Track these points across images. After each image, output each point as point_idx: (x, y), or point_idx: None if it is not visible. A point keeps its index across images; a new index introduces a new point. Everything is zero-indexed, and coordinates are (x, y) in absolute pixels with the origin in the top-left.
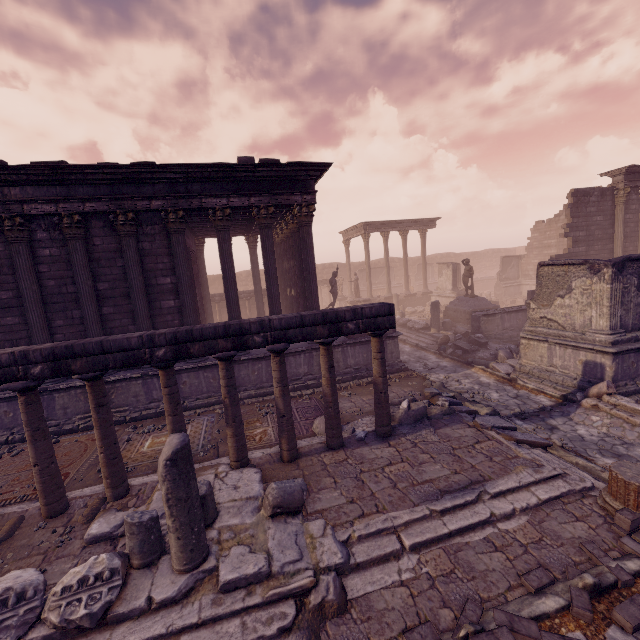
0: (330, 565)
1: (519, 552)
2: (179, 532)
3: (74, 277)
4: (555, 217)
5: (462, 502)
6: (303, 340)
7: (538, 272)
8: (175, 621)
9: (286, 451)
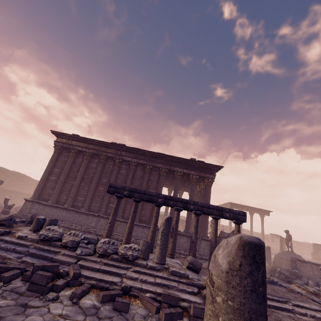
0: None
1: None
2: (161, 246)
3: (126, 180)
4: None
5: (276, 298)
6: (208, 213)
7: None
8: (155, 273)
9: None
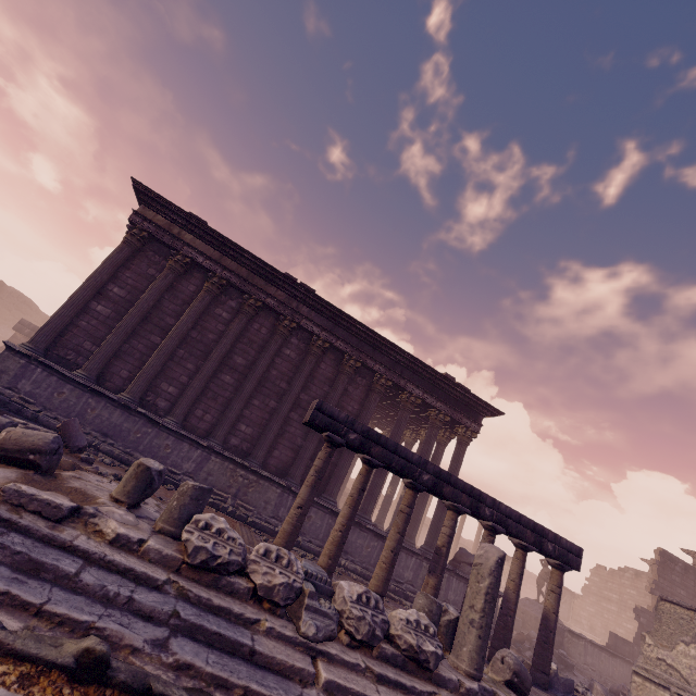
0: None
1: None
2: (482, 630)
3: (294, 378)
4: (619, 570)
5: None
6: (515, 534)
7: (658, 605)
8: None
9: None
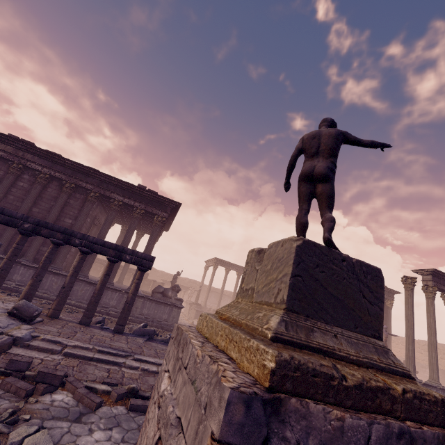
0: (14, 335)
1: (118, 376)
2: None
3: (25, 199)
4: None
5: (114, 352)
6: (100, 252)
7: None
8: None
9: (52, 309)
